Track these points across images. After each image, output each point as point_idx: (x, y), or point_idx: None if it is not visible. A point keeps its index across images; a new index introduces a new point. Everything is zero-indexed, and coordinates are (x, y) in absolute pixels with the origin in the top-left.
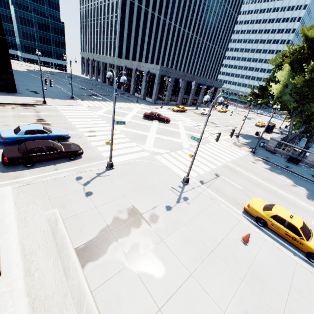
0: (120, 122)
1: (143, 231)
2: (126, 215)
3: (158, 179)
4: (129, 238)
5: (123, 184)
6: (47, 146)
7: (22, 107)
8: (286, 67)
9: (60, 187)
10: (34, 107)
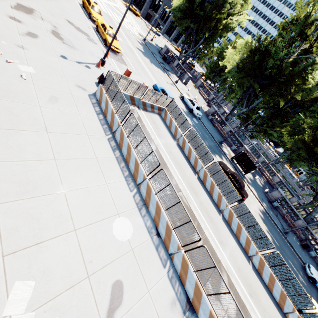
0: None
1: None
2: None
3: None
4: None
5: None
6: None
7: None
8: None
9: None
10: None
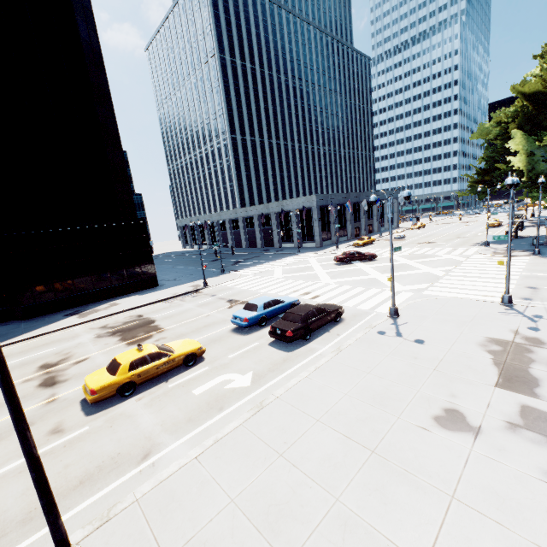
0: (396, 248)
1: (543, 353)
2: (496, 346)
3: (468, 310)
4: (539, 362)
5: (440, 324)
6: (316, 308)
7: (188, 296)
8: (517, 134)
9: (376, 344)
10: (200, 292)
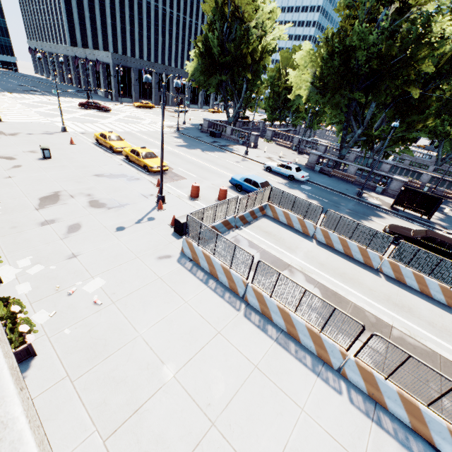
0: None
1: None
2: None
3: (40, 129)
4: None
5: (3, 126)
6: None
7: None
8: (199, 46)
9: None
10: None
